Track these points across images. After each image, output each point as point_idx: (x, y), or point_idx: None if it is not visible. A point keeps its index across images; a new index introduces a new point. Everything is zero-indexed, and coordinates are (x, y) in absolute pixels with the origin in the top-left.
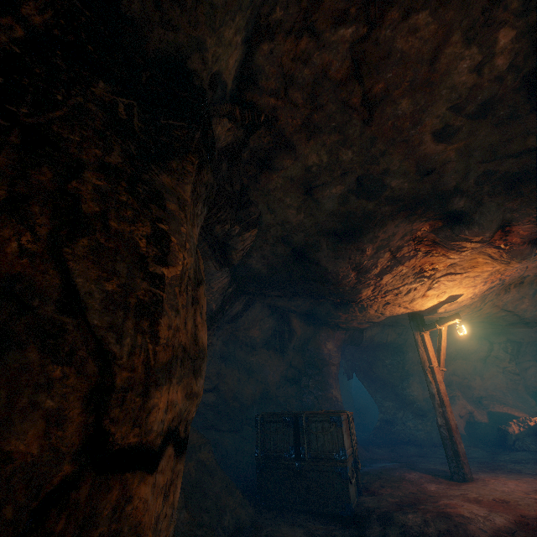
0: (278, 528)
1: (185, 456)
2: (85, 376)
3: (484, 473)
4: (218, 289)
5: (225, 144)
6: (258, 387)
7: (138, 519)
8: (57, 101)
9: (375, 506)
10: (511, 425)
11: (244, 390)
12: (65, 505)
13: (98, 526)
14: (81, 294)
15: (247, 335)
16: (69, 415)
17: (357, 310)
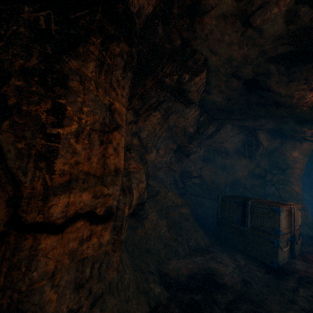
0: (221, 256)
1: (111, 222)
2: (6, 191)
3: None
4: (192, 119)
5: (152, 9)
6: (229, 178)
7: (47, 252)
8: (1, 35)
9: (301, 269)
10: None
11: (219, 179)
12: (3, 242)
13: (23, 251)
14: (5, 152)
15: (222, 146)
16: (0, 208)
17: None
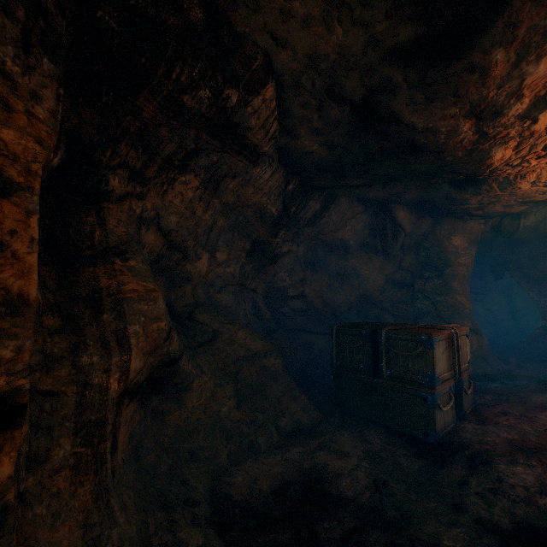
0: (339, 438)
1: (18, 429)
2: None
3: None
4: (270, 189)
5: None
6: (354, 293)
7: None
8: None
9: (475, 439)
10: None
11: (336, 296)
12: None
13: None
14: None
15: (336, 238)
16: None
17: (496, 188)
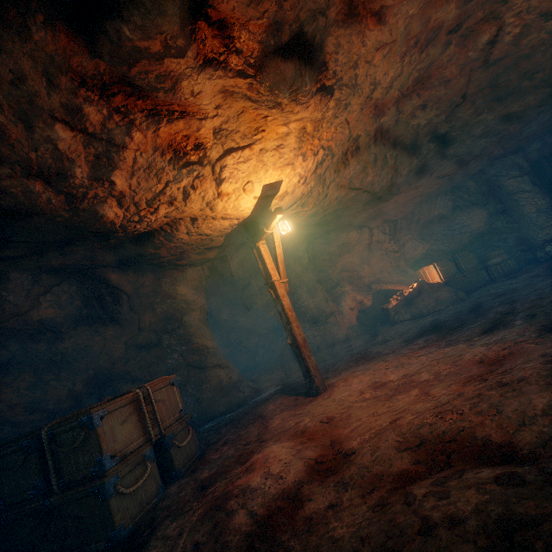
0: None
1: None
2: None
3: (346, 371)
4: None
5: None
6: (79, 378)
7: None
8: None
9: (169, 503)
10: (391, 302)
11: (48, 394)
12: None
13: None
14: None
15: (30, 320)
16: None
17: (165, 240)
